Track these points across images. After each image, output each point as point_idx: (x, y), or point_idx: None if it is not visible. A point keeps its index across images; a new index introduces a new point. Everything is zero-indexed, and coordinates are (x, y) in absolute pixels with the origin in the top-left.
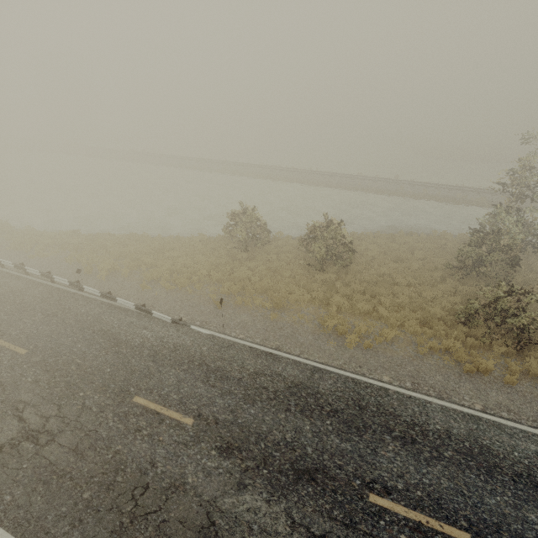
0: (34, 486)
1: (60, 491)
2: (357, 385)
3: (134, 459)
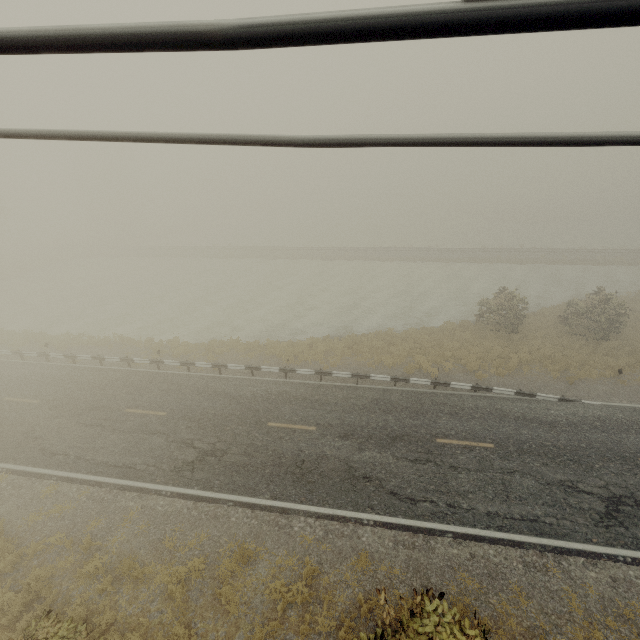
0: None
1: None
2: None
3: None
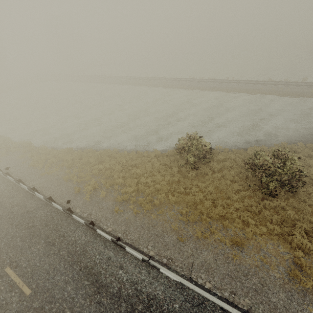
0: None
1: None
2: None
3: None
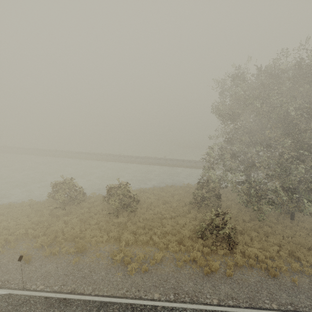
0: None
1: None
2: (134, 310)
3: None
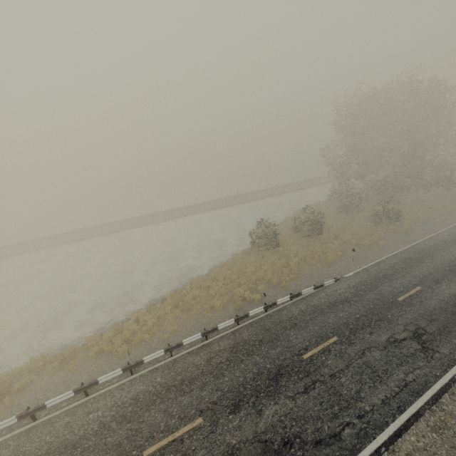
0: (452, 335)
1: (455, 327)
2: (407, 250)
3: (439, 305)
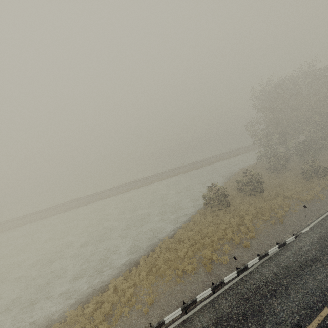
0: None
1: None
2: None
3: None
